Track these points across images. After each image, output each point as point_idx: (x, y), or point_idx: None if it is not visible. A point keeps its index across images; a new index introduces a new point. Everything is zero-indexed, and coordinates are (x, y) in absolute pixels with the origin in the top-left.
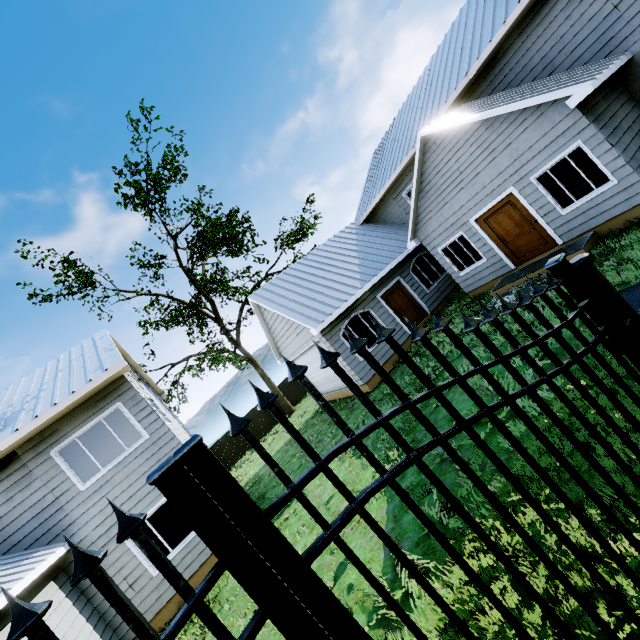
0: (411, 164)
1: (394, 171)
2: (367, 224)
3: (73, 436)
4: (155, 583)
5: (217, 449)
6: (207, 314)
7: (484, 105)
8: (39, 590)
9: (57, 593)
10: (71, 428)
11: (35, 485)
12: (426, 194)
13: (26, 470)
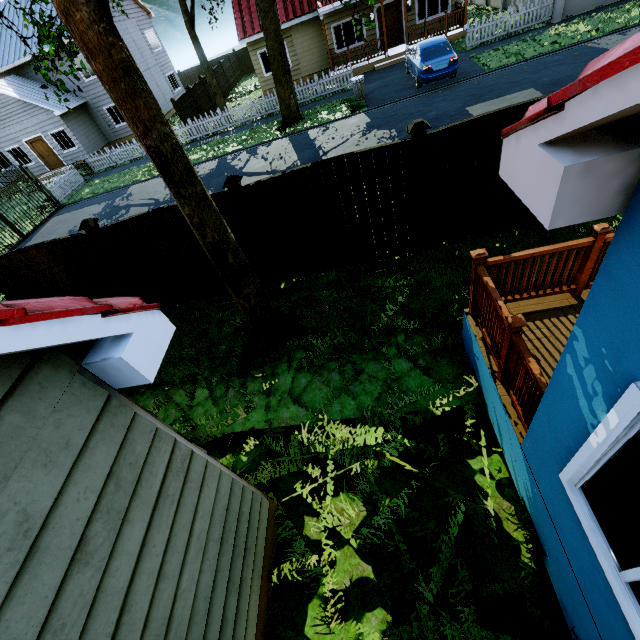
0: None
1: None
2: None
3: None
4: None
5: None
6: None
7: (24, 88)
8: None
9: None
10: None
11: None
12: None
13: None
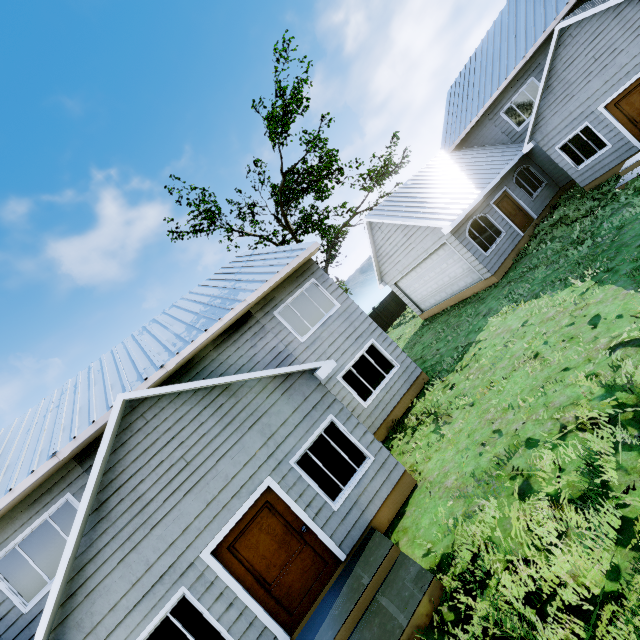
0: (515, 79)
1: (498, 87)
2: (458, 151)
3: (286, 302)
4: (367, 413)
5: None
6: None
7: None
8: None
9: None
10: (284, 296)
11: (269, 336)
12: (551, 91)
13: (260, 325)
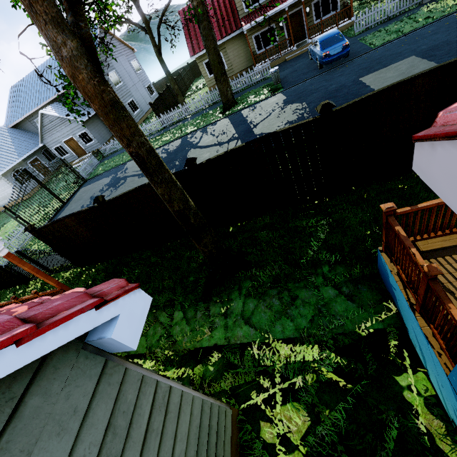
0: (37, 111)
1: (29, 112)
2: (14, 128)
3: None
4: None
5: None
6: None
7: (61, 109)
8: None
9: None
10: None
11: None
12: (45, 129)
13: None
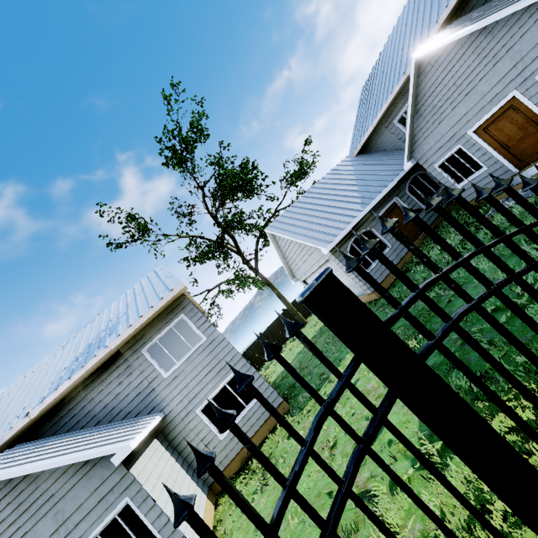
0: (402, 91)
1: (386, 101)
2: (361, 155)
3: (155, 339)
4: (223, 445)
5: (248, 355)
6: (231, 249)
7: (480, 14)
8: (149, 443)
9: (160, 446)
10: (153, 334)
11: (135, 374)
12: (421, 115)
13: (128, 363)
